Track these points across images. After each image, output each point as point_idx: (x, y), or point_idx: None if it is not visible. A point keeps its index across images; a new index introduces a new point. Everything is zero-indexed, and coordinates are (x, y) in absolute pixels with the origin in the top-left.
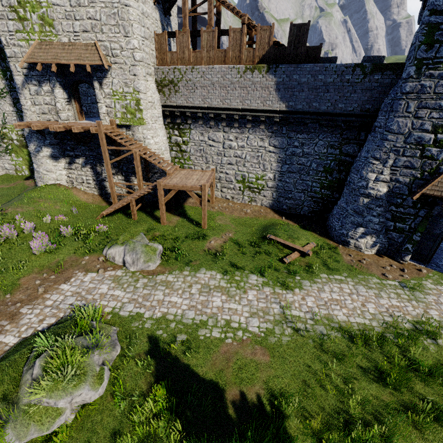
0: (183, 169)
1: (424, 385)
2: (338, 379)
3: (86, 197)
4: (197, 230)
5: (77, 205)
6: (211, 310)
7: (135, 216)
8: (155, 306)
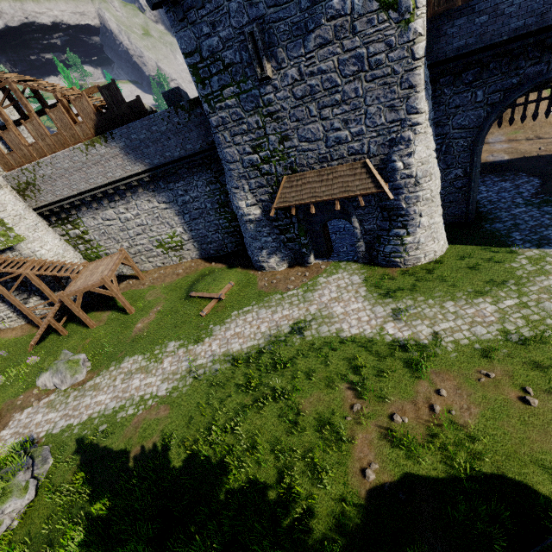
0: (92, 262)
1: (278, 377)
2: (216, 403)
3: (14, 333)
4: (126, 319)
5: (7, 346)
6: (130, 393)
7: (63, 332)
8: (83, 412)
